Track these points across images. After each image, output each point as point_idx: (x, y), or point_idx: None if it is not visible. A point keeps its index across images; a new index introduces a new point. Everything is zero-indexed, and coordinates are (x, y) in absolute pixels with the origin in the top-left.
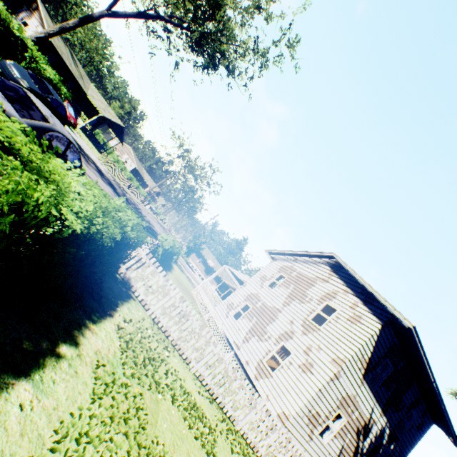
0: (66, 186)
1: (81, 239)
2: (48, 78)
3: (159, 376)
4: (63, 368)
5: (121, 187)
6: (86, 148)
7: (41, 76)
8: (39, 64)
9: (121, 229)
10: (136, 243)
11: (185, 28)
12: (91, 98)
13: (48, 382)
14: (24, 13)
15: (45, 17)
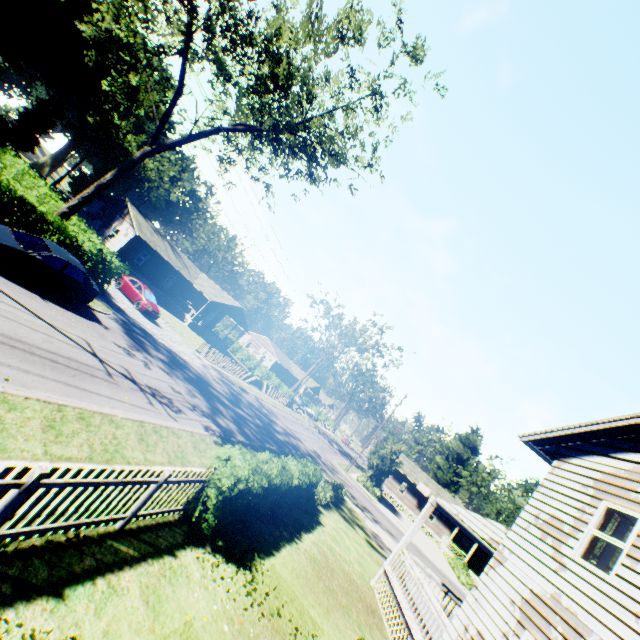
0: None
1: None
2: (85, 250)
3: None
4: None
5: (235, 386)
6: (175, 340)
7: (75, 249)
8: (67, 234)
9: None
10: None
11: (257, 130)
12: (198, 286)
13: None
14: (117, 222)
15: (135, 216)
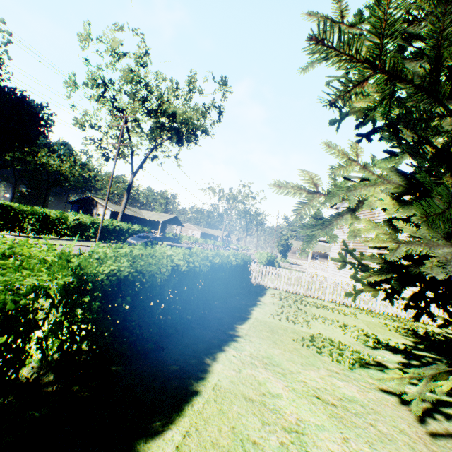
0: (224, 255)
1: (236, 266)
2: (137, 230)
3: (304, 304)
4: (263, 305)
5: None
6: None
7: (135, 232)
8: (131, 228)
9: (241, 258)
10: (248, 261)
11: (166, 140)
12: (149, 218)
13: (262, 307)
14: (94, 210)
15: (103, 203)
